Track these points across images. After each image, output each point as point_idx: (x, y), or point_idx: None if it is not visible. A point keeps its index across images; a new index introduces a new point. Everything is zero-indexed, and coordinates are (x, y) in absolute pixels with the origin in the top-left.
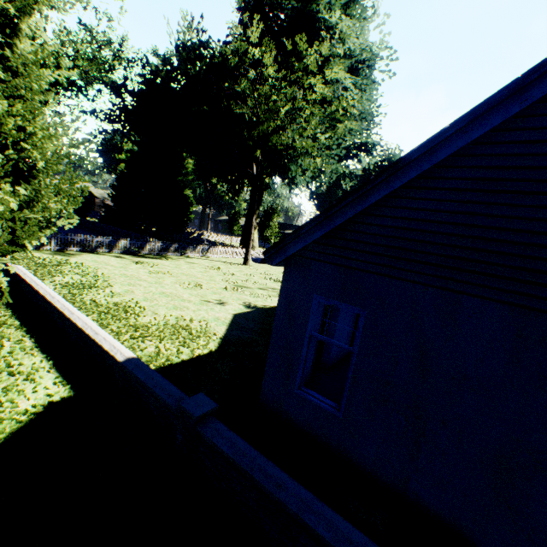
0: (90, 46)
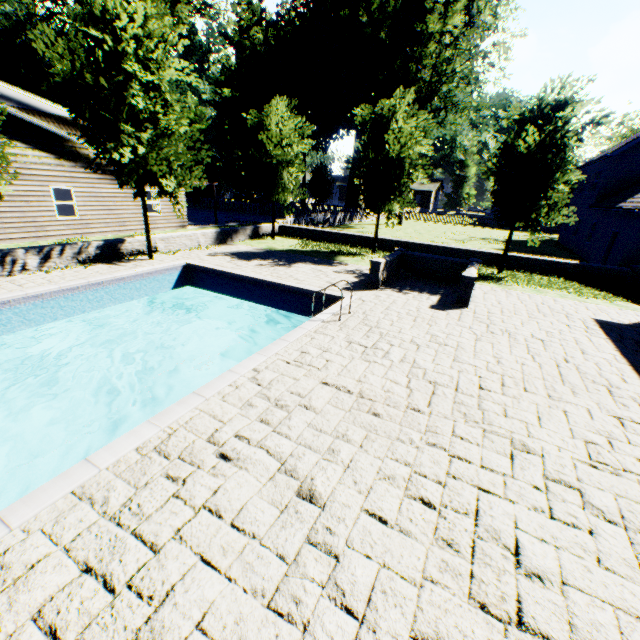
0: None
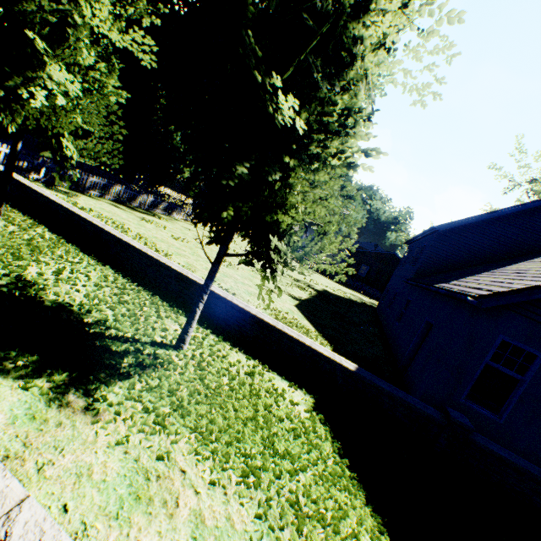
0: None
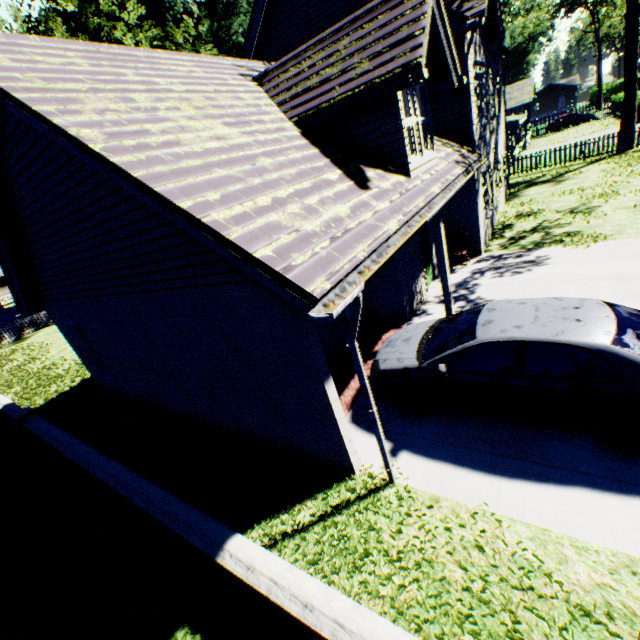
0: None
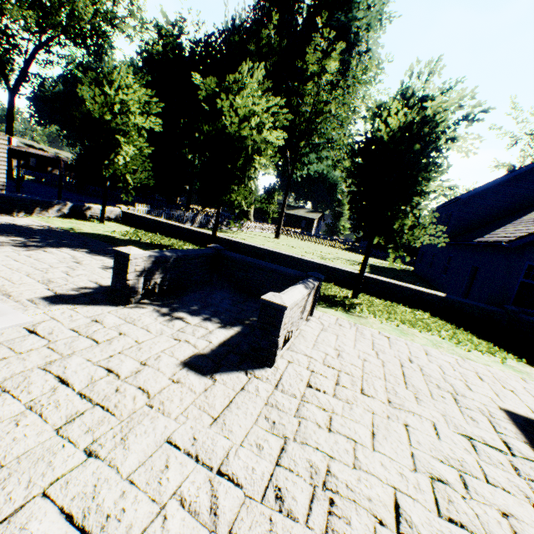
0: (115, 1)
